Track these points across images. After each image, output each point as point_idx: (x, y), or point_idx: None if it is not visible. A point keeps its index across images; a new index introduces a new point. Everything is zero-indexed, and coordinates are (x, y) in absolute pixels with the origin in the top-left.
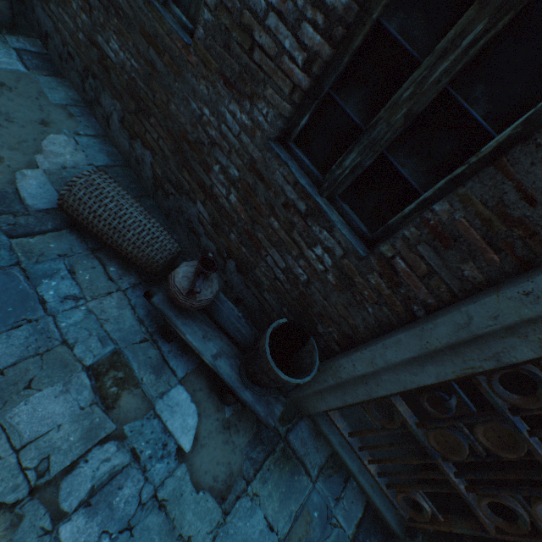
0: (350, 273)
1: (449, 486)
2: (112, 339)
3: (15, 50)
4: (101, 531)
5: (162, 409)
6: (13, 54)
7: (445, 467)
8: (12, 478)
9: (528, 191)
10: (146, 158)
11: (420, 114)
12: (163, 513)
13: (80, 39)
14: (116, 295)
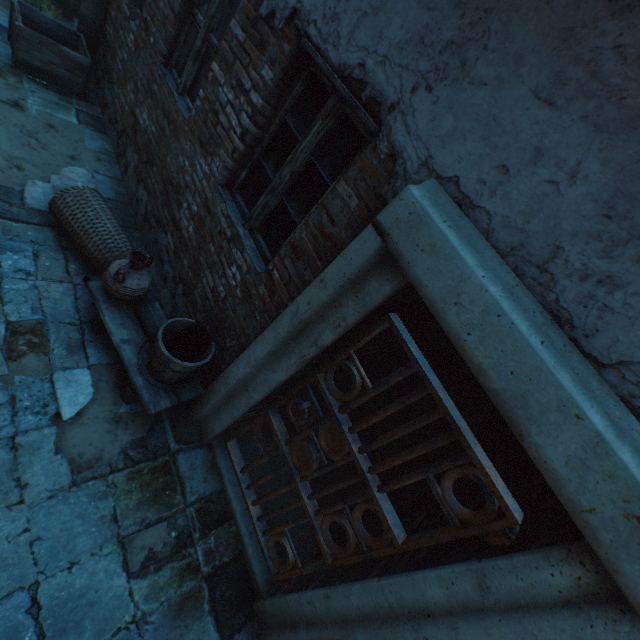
0: (250, 287)
1: (305, 514)
2: (44, 311)
3: (77, 109)
4: None
5: (59, 379)
6: (74, 112)
7: (301, 486)
8: None
9: (332, 216)
10: (144, 198)
11: (301, 174)
12: (13, 453)
13: (126, 110)
14: (66, 285)
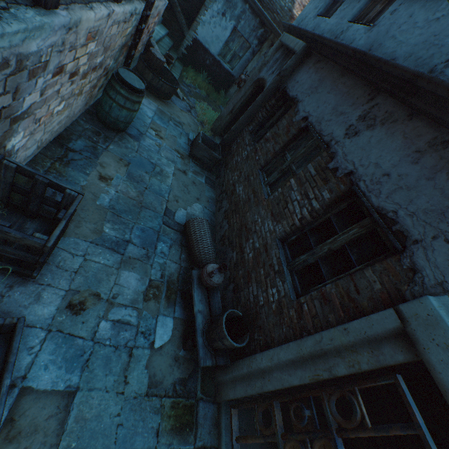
0: (283, 306)
1: None
2: (165, 277)
3: (206, 176)
4: (110, 337)
5: (160, 320)
6: (204, 177)
7: None
8: (108, 289)
9: (357, 288)
10: (225, 227)
11: (335, 251)
12: (129, 358)
13: (230, 182)
14: (177, 265)
